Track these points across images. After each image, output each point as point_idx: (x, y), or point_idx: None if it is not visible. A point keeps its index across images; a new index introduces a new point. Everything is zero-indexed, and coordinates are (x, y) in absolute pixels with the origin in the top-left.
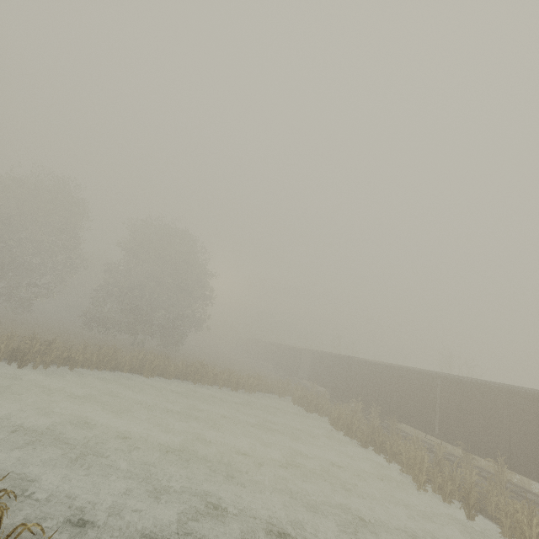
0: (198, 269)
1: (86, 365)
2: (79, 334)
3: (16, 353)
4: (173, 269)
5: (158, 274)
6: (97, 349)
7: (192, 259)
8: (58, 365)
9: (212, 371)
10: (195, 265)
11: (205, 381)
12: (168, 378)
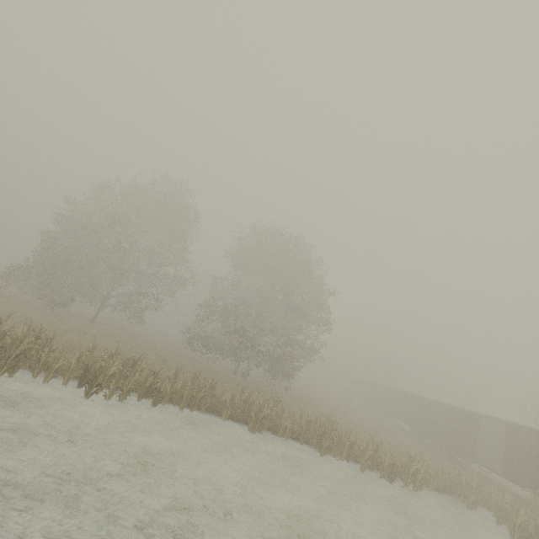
0: (312, 284)
1: (174, 401)
2: (182, 353)
3: (89, 372)
4: (284, 283)
5: (267, 288)
6: (191, 377)
7: (307, 271)
8: (139, 397)
9: (347, 437)
10: (311, 279)
11: (337, 451)
12: (280, 436)
